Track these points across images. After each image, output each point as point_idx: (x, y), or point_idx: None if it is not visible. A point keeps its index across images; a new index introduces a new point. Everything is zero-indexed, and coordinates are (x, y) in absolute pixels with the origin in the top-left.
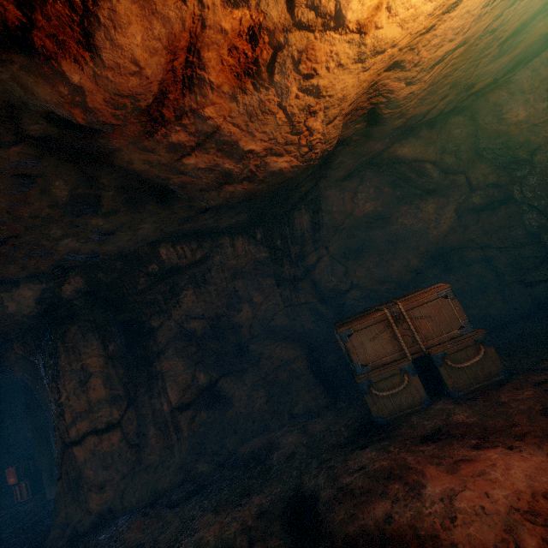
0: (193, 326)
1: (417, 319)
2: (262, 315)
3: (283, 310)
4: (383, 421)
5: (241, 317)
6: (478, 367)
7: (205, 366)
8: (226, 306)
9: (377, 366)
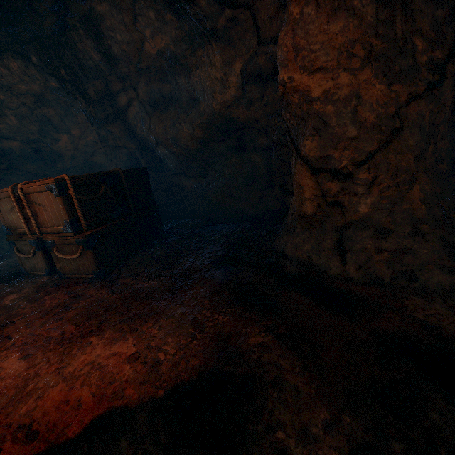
0: (8, 146)
1: (36, 205)
2: (83, 149)
3: (103, 149)
4: (25, 273)
5: (60, 147)
6: (80, 263)
7: (7, 184)
8: (39, 133)
9: (16, 234)
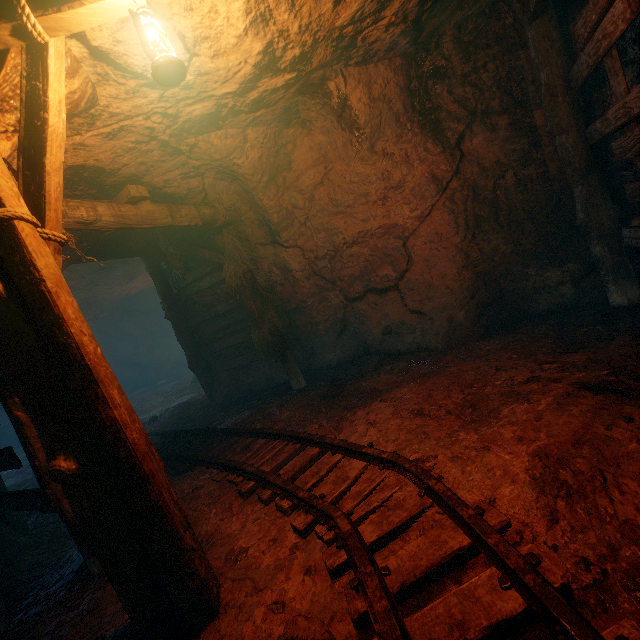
0: None
1: None
2: None
3: None
4: None
5: None
6: None
7: None
8: None
9: None
